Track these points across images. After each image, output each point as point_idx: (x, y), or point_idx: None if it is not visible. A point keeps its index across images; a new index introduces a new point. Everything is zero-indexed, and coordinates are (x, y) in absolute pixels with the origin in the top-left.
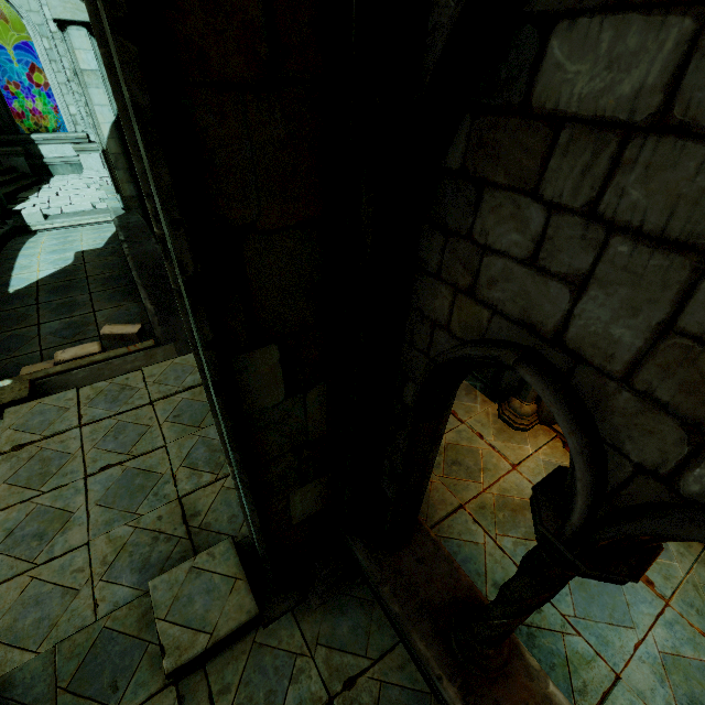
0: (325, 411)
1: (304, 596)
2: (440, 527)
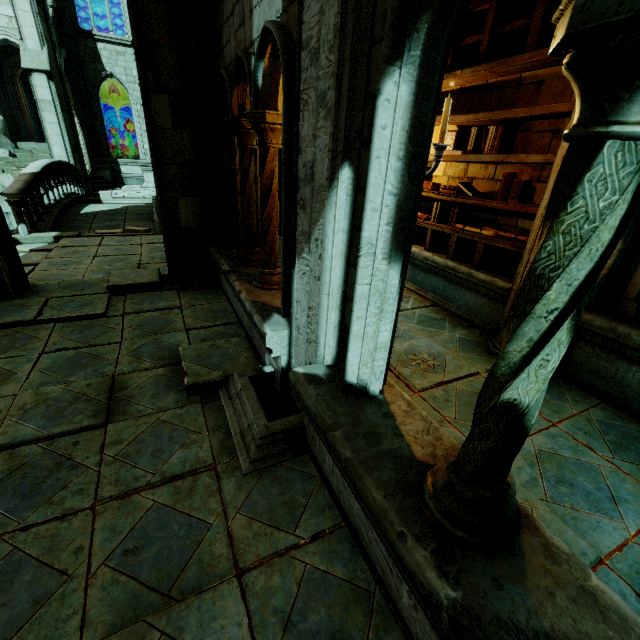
0: (193, 148)
1: (186, 287)
2: None
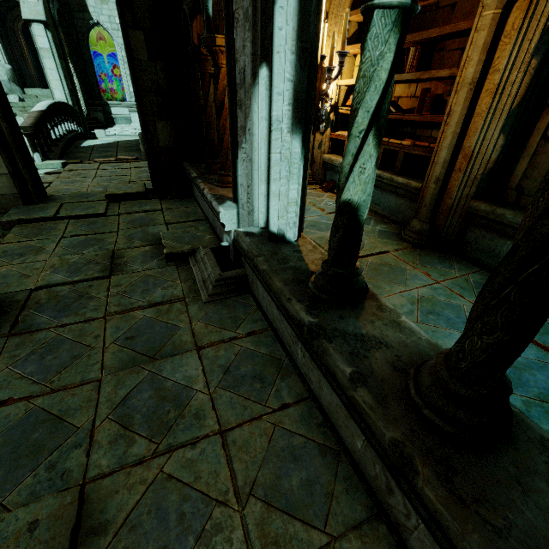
0: (166, 78)
1: (166, 196)
2: None
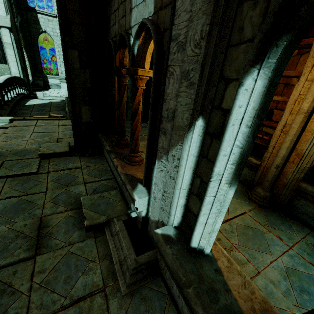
0: (91, 80)
1: (84, 154)
2: None
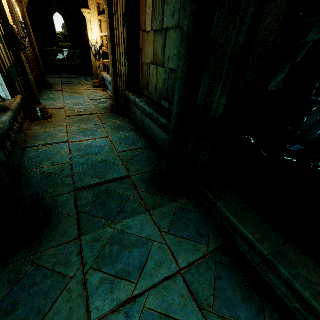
0: None
1: None
2: (53, 91)
